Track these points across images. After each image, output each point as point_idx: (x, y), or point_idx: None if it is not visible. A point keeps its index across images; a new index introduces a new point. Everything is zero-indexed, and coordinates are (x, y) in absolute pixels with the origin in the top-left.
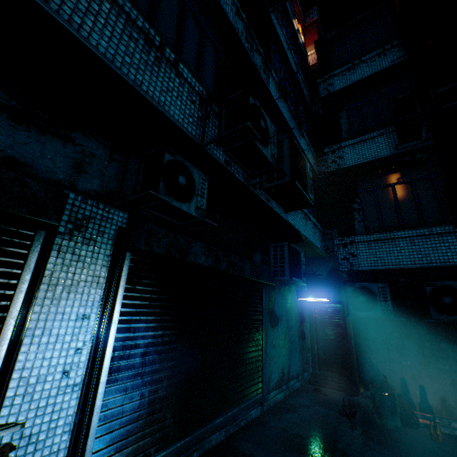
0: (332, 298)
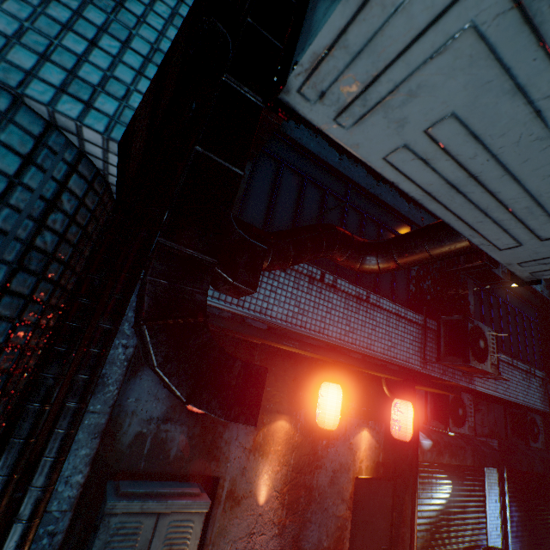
0: None
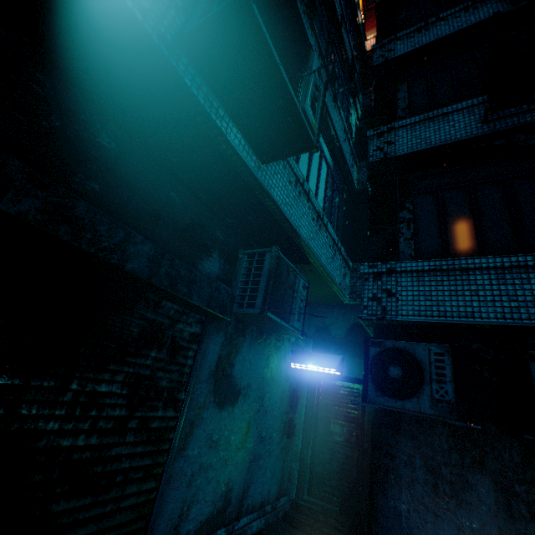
0: (348, 372)
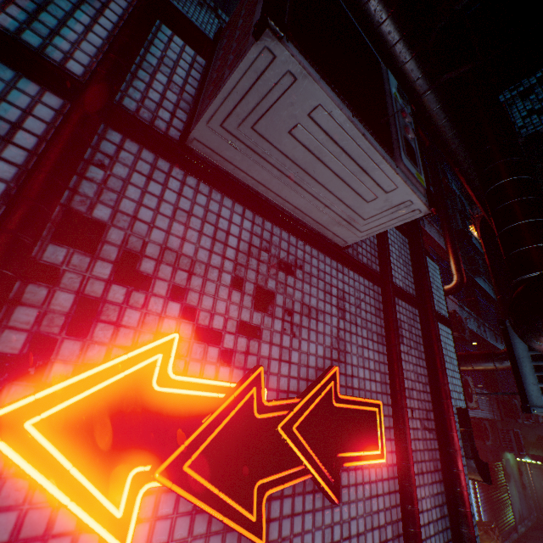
0: None
